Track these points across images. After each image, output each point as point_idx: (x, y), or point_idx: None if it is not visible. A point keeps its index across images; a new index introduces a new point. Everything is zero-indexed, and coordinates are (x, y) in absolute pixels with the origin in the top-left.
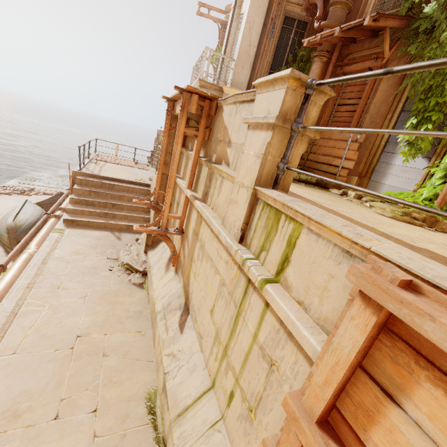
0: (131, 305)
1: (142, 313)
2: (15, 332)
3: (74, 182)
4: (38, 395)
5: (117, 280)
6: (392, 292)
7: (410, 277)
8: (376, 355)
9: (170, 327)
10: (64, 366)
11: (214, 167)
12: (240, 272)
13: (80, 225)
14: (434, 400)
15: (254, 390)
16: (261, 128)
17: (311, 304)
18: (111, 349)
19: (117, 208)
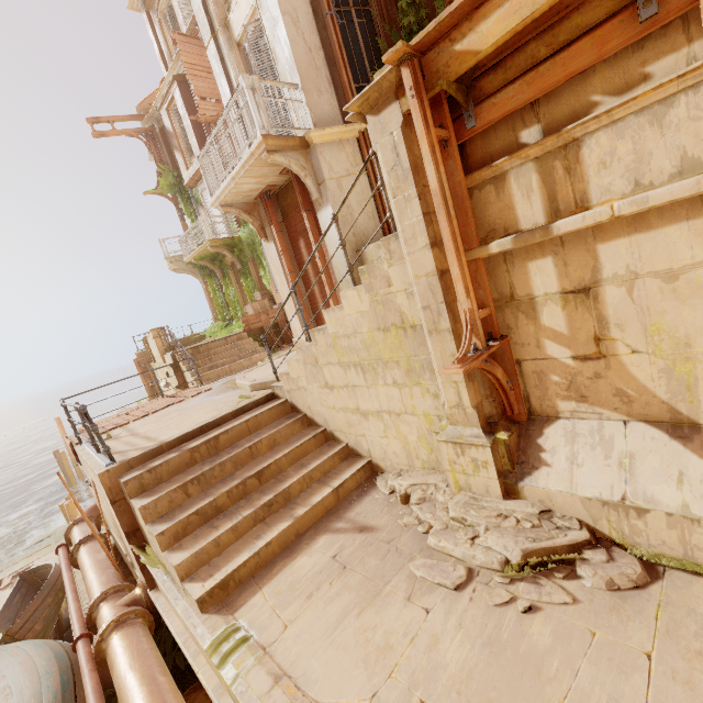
0: None
1: None
2: None
3: (116, 500)
4: None
5: (595, 616)
6: None
7: None
8: None
9: None
10: None
11: None
12: None
13: (246, 581)
14: None
15: None
16: None
17: None
18: None
19: (270, 477)
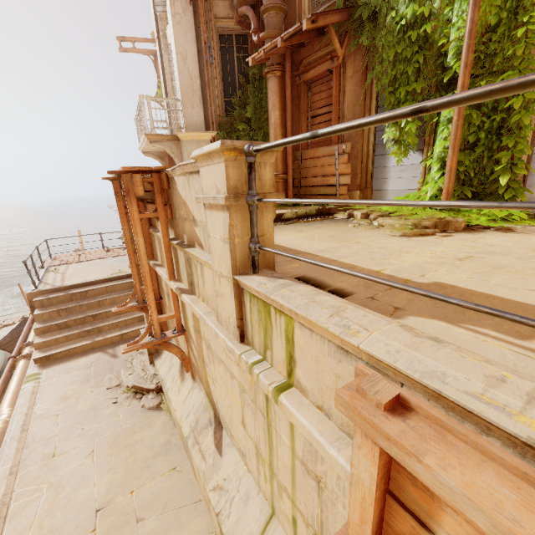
0: (154, 438)
1: (170, 443)
2: None
3: (33, 306)
4: None
5: (127, 412)
6: (378, 427)
7: (396, 391)
8: (398, 478)
9: (207, 453)
10: None
11: (188, 252)
12: None
13: (59, 359)
14: (460, 526)
15: (312, 512)
16: (217, 208)
17: (330, 409)
18: (144, 508)
19: (100, 318)
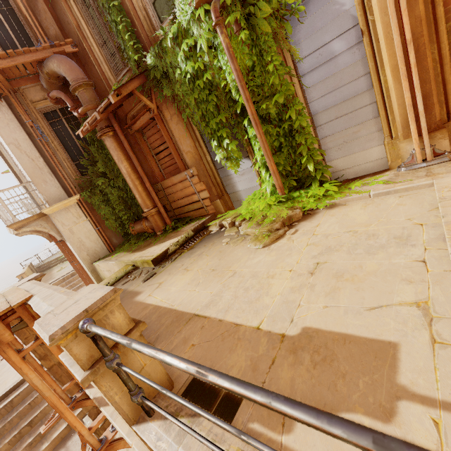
0: None
1: None
2: None
3: None
4: None
5: None
6: None
7: None
8: None
9: None
10: None
11: None
12: None
13: None
14: None
15: None
16: None
17: None
18: None
19: (38, 421)
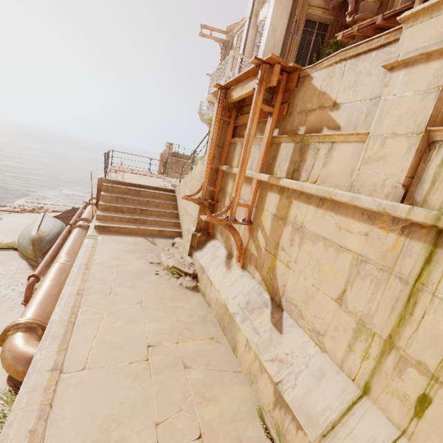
0: (192, 310)
1: (206, 318)
2: (78, 343)
3: (99, 190)
4: (127, 420)
5: (168, 284)
6: None
7: None
8: None
9: (261, 328)
10: (145, 381)
11: (312, 136)
12: (407, 239)
13: (111, 232)
14: None
15: None
16: (427, 60)
17: None
18: (190, 359)
19: (146, 214)
